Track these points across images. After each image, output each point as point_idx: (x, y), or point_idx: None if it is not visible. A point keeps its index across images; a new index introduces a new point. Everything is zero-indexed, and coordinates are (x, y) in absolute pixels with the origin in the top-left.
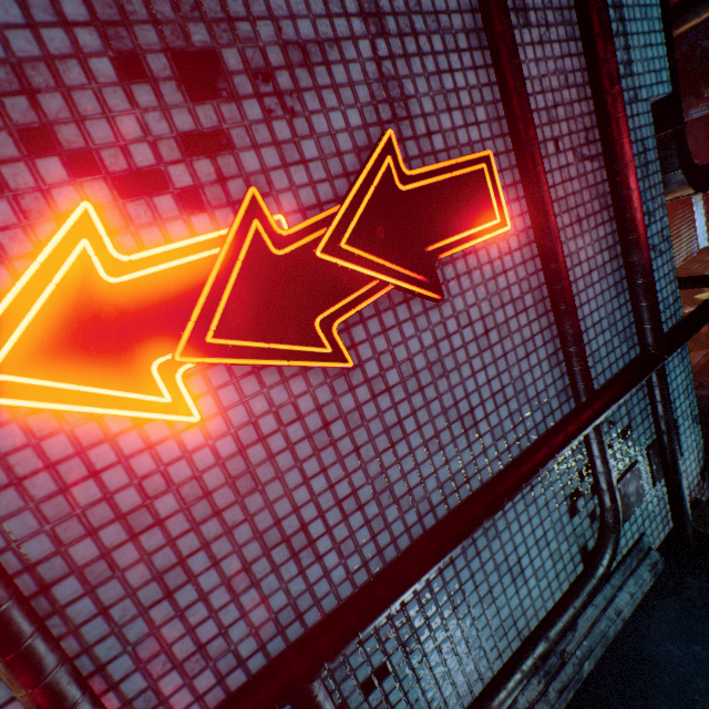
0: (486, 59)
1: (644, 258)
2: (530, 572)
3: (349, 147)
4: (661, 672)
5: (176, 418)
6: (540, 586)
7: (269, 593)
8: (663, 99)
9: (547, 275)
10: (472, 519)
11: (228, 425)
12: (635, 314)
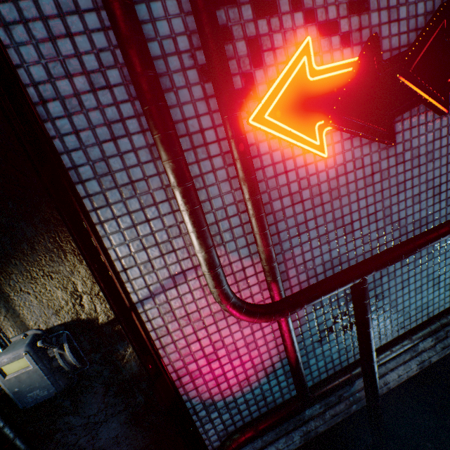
0: None
1: None
2: (442, 284)
3: (421, 12)
4: None
5: (319, 153)
6: (445, 294)
7: (332, 249)
8: None
9: None
10: (446, 230)
11: (334, 163)
12: None
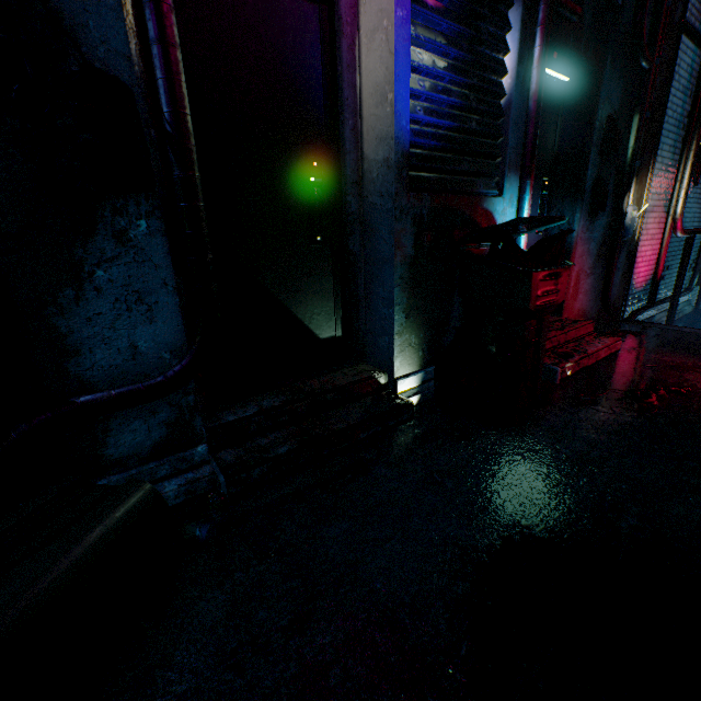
0: None
1: None
2: None
3: None
4: (699, 318)
5: None
6: None
7: None
8: None
9: None
10: None
11: None
12: None
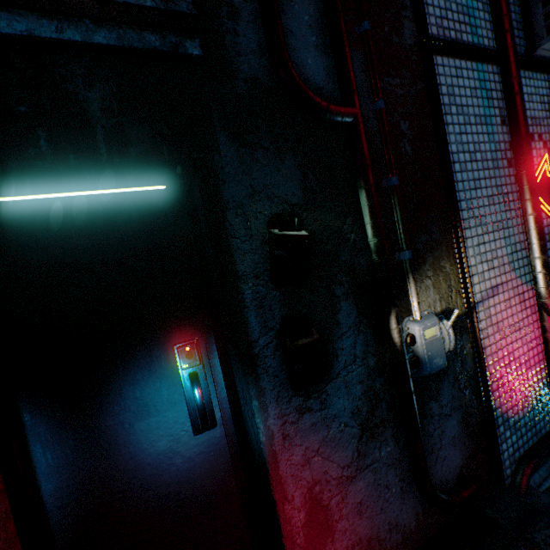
0: None
1: None
2: None
3: None
4: None
5: None
6: None
7: None
8: None
9: None
10: None
11: None
12: None
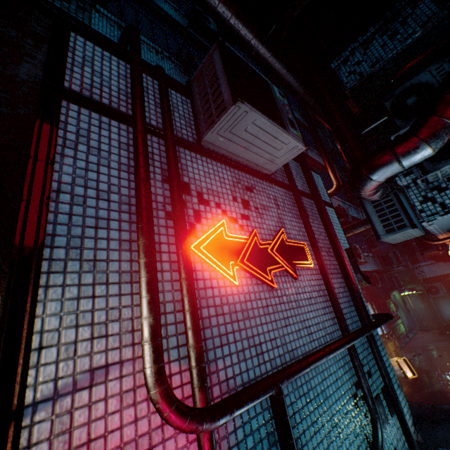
0: (301, 221)
1: (356, 286)
2: (344, 434)
3: (272, 229)
4: None
5: (233, 280)
6: (351, 449)
7: (249, 368)
8: (347, 249)
9: (326, 285)
10: (322, 352)
11: (243, 291)
12: (358, 308)
